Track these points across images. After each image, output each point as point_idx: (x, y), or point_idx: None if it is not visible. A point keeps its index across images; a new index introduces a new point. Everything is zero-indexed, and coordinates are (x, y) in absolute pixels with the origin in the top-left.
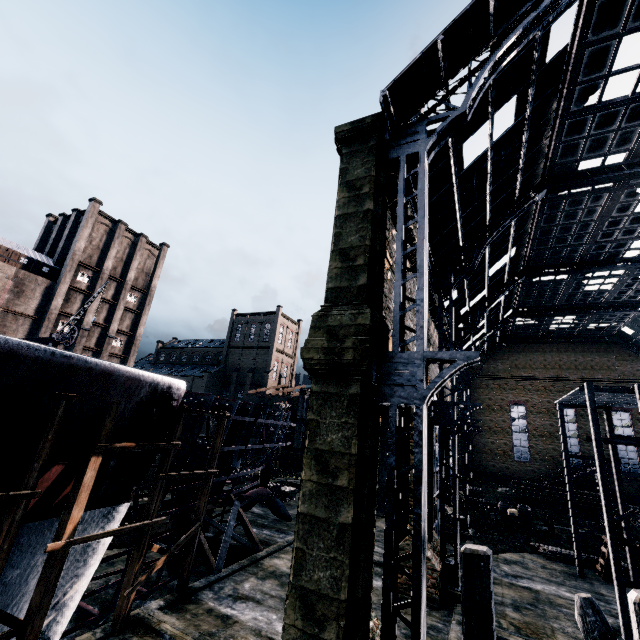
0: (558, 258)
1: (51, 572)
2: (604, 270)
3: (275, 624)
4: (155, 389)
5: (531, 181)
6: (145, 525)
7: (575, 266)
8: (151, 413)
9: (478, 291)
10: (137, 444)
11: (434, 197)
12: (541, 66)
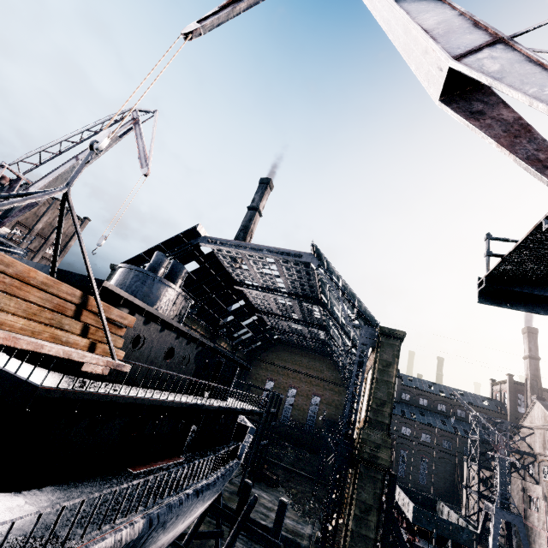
0: (268, 310)
1: None
2: (285, 321)
3: None
4: None
5: (231, 280)
6: None
7: (275, 315)
8: None
9: (227, 315)
10: None
11: None
12: (203, 254)
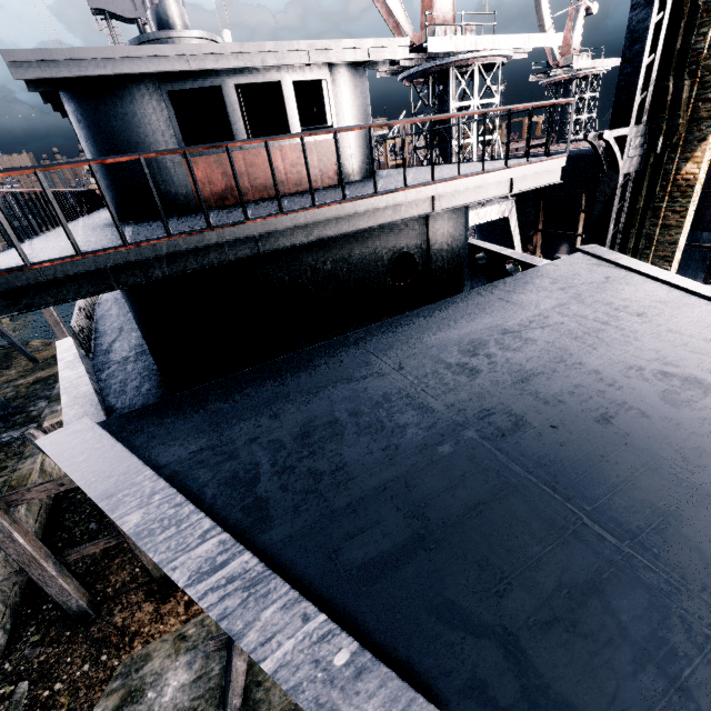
0: None
1: None
2: None
3: None
4: None
5: None
6: (708, 247)
7: None
8: (710, 168)
9: None
10: None
11: None
12: None
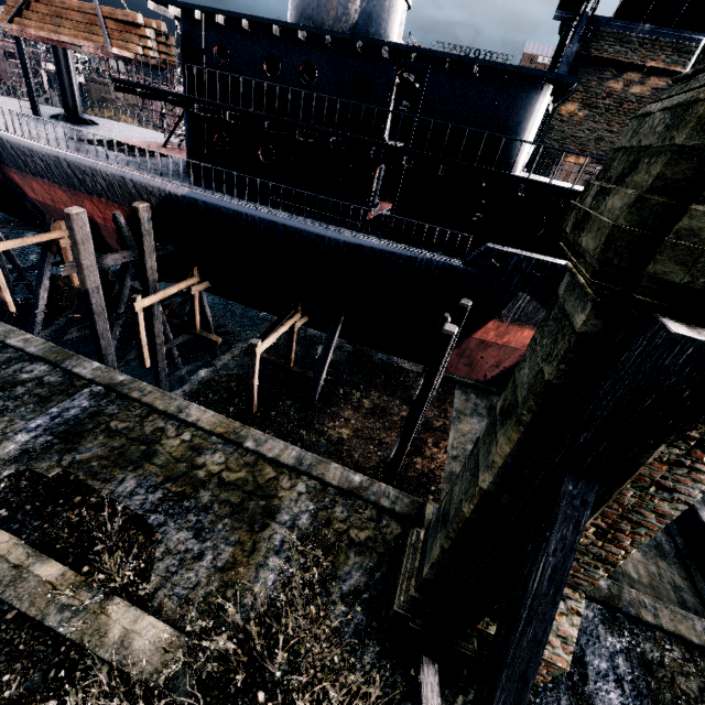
0: None
1: None
2: None
3: None
4: None
5: None
6: None
7: None
8: None
9: None
10: None
11: (683, 8)
12: None
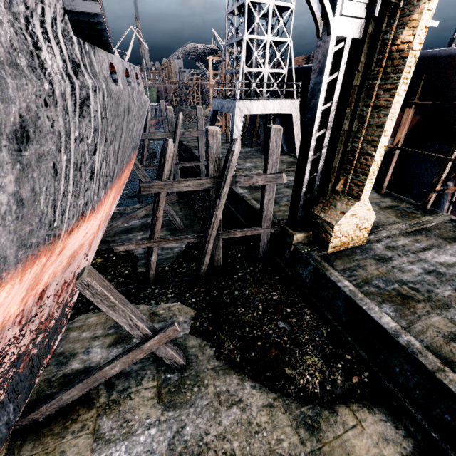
0: None
1: (389, 157)
2: None
3: (452, 257)
4: (453, 61)
5: None
6: (439, 158)
7: None
8: (454, 80)
9: None
10: (433, 102)
11: None
12: None
